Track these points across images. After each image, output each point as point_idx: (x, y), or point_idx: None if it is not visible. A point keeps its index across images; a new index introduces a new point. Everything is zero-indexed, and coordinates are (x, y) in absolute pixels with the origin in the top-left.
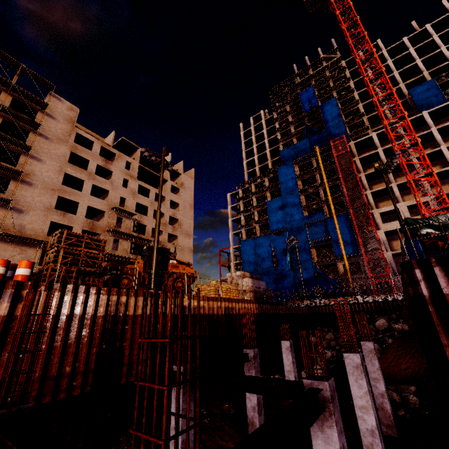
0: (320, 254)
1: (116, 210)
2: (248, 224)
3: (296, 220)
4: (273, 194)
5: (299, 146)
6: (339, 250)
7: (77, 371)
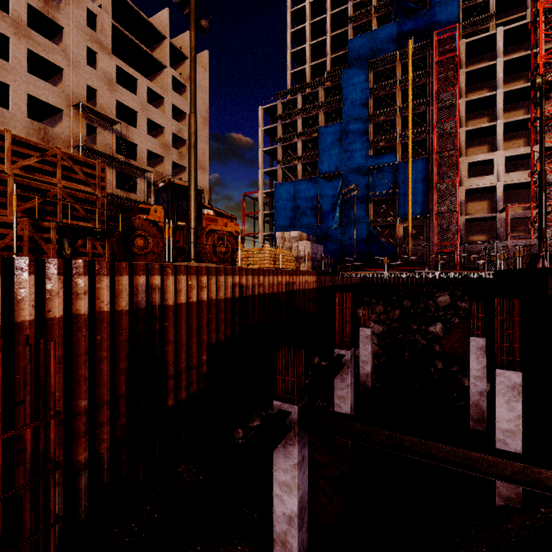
0: (376, 211)
1: (82, 110)
2: (288, 159)
3: (356, 161)
4: (327, 117)
5: (380, 35)
6: (405, 208)
7: (99, 401)
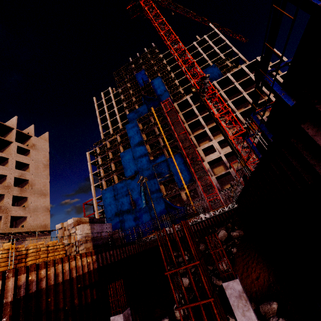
0: (168, 189)
1: None
2: (107, 174)
3: (145, 164)
4: (125, 148)
5: (140, 110)
6: (180, 181)
7: None
